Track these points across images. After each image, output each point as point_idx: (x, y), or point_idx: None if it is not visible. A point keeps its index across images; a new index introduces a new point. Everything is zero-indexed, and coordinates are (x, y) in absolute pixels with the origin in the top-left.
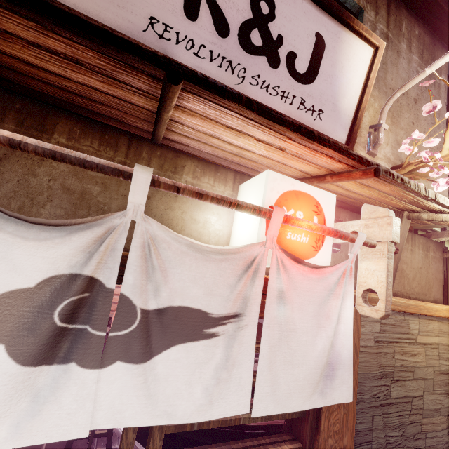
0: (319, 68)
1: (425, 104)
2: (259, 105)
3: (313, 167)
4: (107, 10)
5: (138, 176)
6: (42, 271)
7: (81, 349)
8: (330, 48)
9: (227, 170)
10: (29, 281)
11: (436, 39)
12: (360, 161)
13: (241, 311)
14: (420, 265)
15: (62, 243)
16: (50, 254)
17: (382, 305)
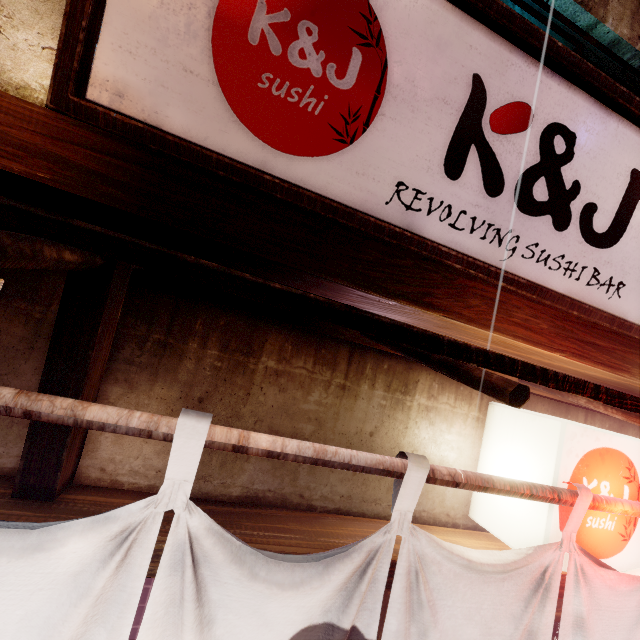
0: (629, 221)
1: None
2: (608, 391)
3: None
4: (342, 181)
5: (410, 475)
6: (295, 624)
7: None
8: None
9: None
10: (280, 638)
11: None
12: None
13: None
14: None
15: (319, 585)
16: (306, 600)
17: None
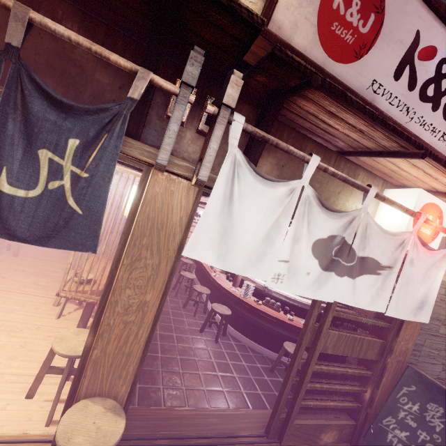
0: None
1: None
2: None
3: (445, 188)
4: (351, 76)
5: (371, 192)
6: (330, 232)
7: (336, 267)
8: None
9: (380, 178)
10: (325, 236)
11: None
12: None
13: (392, 265)
14: None
15: (339, 221)
16: (334, 225)
17: None
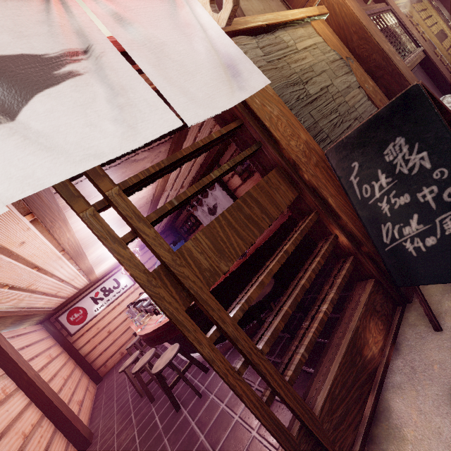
0: None
1: None
2: None
3: None
4: None
5: None
6: None
7: None
8: None
9: None
10: None
11: None
12: None
13: (86, 45)
14: (262, 7)
15: None
16: None
17: None
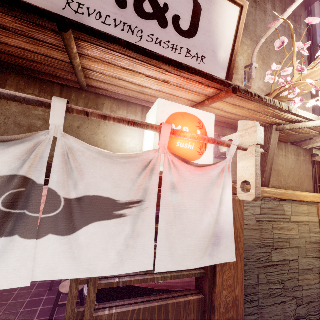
0: (199, 25)
1: (276, 41)
2: (136, 46)
3: (194, 95)
4: None
5: (56, 105)
6: None
7: (21, 226)
8: (206, 10)
9: (136, 105)
10: None
11: (295, 0)
12: (222, 83)
13: (143, 198)
14: (293, 166)
15: (2, 154)
16: None
17: (253, 191)
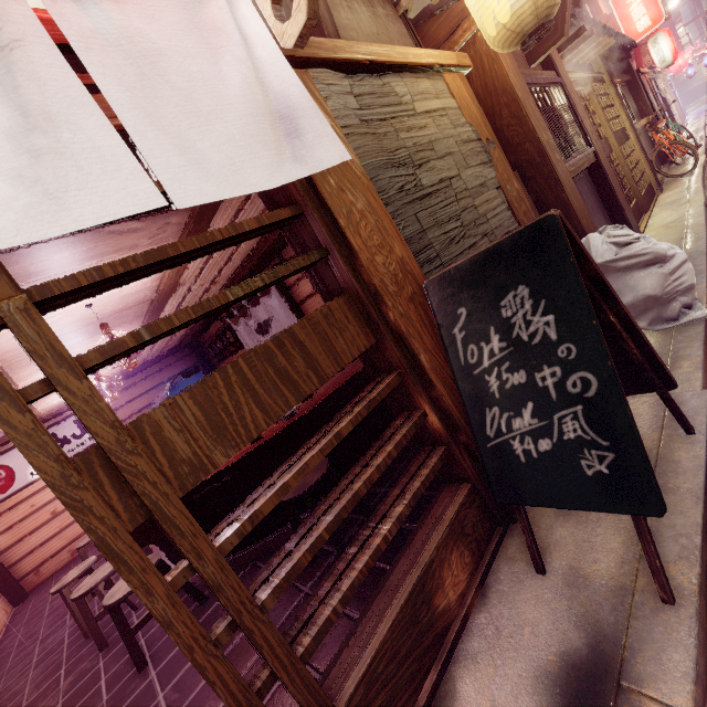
0: None
1: None
2: None
3: None
4: None
5: None
6: None
7: None
8: None
9: None
10: None
11: None
12: None
13: None
14: (375, 30)
15: None
16: None
17: None
